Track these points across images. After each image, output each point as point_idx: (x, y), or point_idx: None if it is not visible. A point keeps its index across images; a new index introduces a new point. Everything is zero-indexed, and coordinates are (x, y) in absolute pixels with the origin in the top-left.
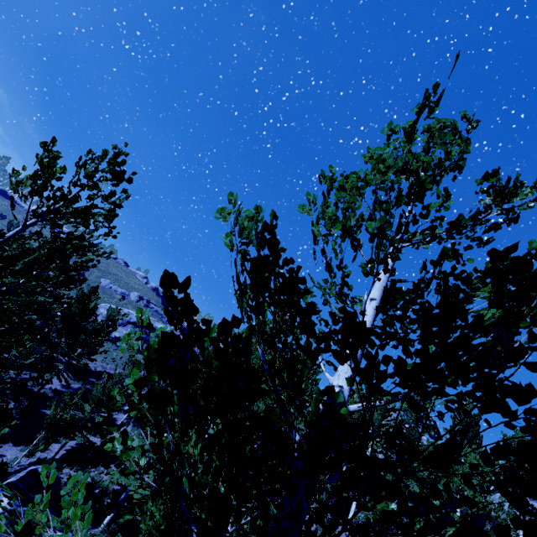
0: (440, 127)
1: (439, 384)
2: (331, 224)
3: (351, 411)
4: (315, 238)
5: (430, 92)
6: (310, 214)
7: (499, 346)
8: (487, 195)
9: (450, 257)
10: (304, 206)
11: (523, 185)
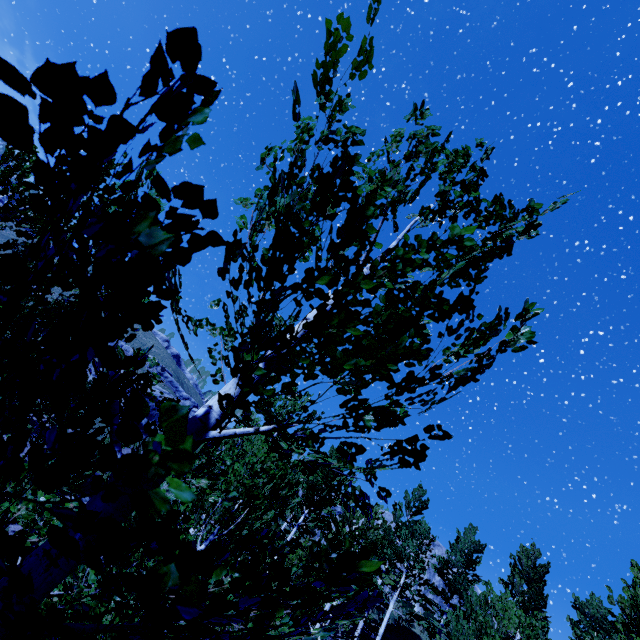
0: (427, 134)
1: (54, 242)
2: (260, 214)
3: (210, 438)
4: (250, 238)
5: (336, 28)
6: (247, 207)
7: (352, 329)
8: (468, 211)
9: (356, 240)
10: (247, 200)
11: (512, 206)
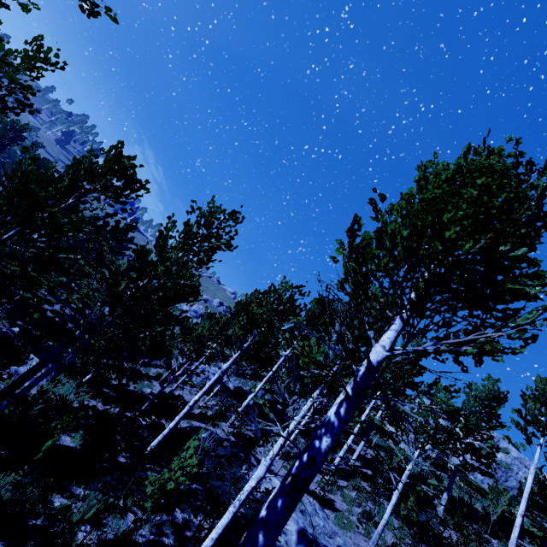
0: None
1: None
2: None
3: None
4: None
5: None
6: None
7: None
8: None
9: None
10: None
11: None
